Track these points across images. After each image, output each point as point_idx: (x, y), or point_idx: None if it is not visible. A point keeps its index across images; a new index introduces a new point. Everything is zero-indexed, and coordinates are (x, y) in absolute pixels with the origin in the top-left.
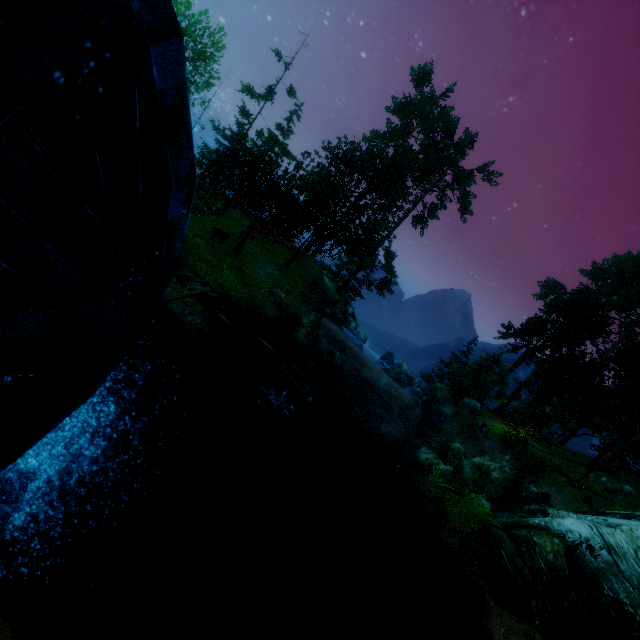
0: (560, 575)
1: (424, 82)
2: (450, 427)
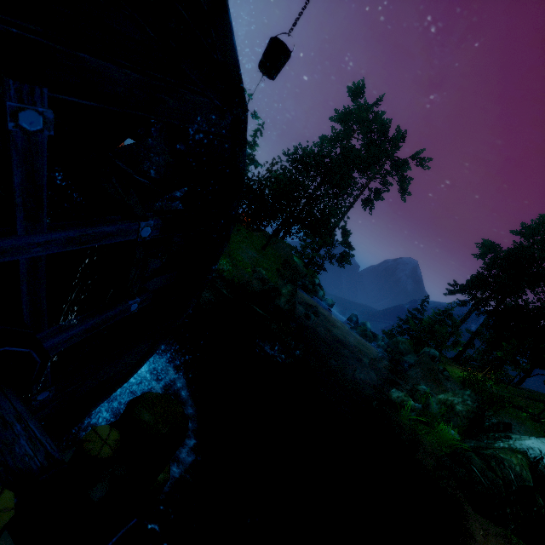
0: (526, 484)
1: (359, 96)
2: (414, 373)
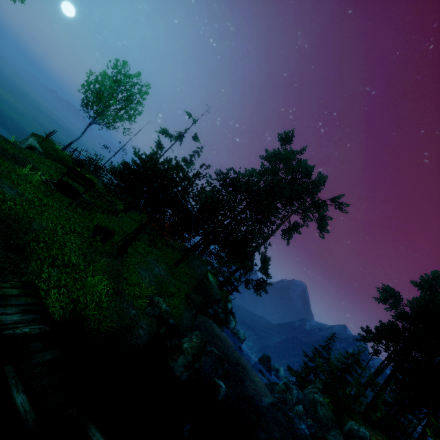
0: None
1: (288, 142)
2: None
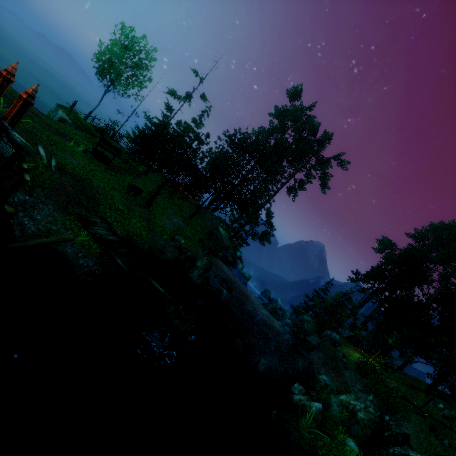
0: None
1: (296, 98)
2: (316, 357)
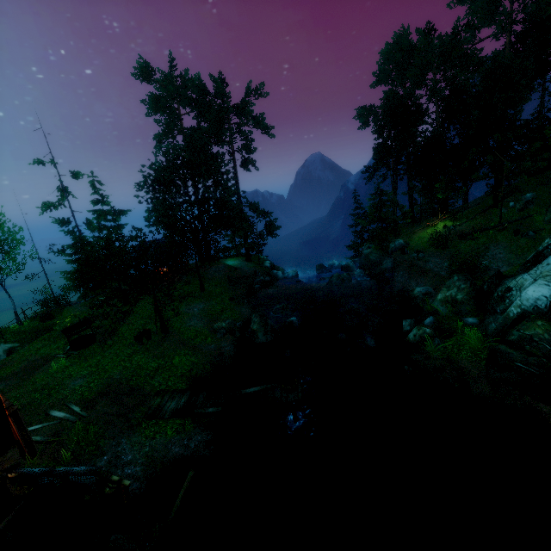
0: None
1: (150, 75)
2: (401, 277)
